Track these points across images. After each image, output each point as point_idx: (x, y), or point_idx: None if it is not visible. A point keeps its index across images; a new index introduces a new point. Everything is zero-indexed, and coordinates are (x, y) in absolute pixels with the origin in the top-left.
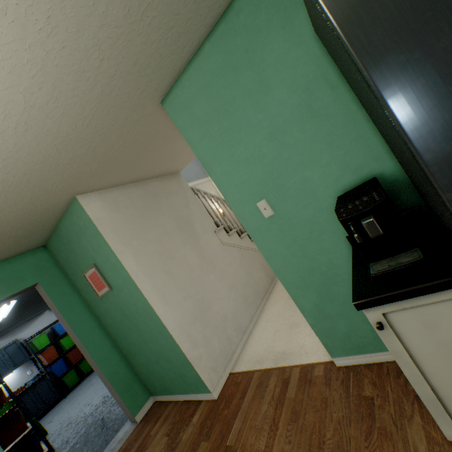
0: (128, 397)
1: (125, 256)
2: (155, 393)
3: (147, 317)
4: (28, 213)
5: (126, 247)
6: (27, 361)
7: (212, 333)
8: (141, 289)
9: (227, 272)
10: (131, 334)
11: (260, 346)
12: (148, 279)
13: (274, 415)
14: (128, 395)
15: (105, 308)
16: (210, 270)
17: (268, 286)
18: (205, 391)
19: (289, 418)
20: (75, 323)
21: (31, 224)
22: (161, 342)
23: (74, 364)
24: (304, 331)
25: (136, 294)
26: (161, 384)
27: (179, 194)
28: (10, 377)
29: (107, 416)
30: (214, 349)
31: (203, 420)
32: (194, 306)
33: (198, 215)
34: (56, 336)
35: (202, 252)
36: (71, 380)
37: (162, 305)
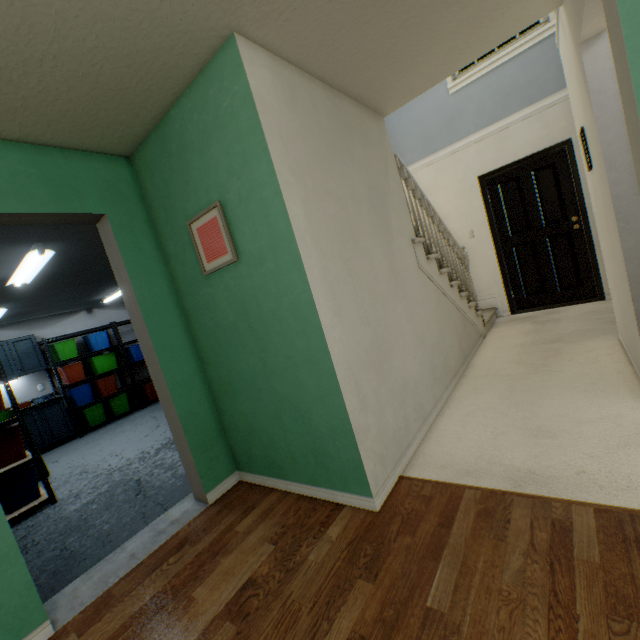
0: (204, 459)
1: (291, 195)
2: (246, 467)
3: (295, 327)
4: (140, 15)
5: (294, 180)
6: (41, 371)
7: (388, 400)
8: (305, 267)
9: (418, 314)
10: (242, 355)
11: (463, 449)
12: (318, 256)
13: (552, 585)
14: (204, 456)
15: (208, 299)
16: (398, 297)
17: (458, 365)
18: (358, 491)
19: (607, 605)
20: (149, 307)
21: (131, 66)
22: (303, 381)
23: (104, 396)
24: (574, 447)
25: (289, 277)
26: (266, 456)
27: (378, 150)
28: (12, 384)
29: (146, 479)
30: (386, 426)
31: (352, 540)
32: (371, 341)
33: (396, 202)
34: (88, 351)
35: (393, 262)
36: (95, 417)
37: (330, 313)
